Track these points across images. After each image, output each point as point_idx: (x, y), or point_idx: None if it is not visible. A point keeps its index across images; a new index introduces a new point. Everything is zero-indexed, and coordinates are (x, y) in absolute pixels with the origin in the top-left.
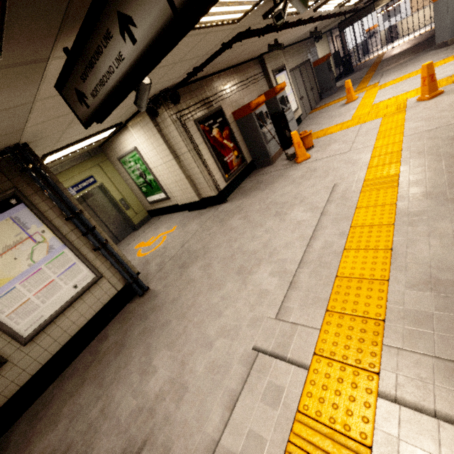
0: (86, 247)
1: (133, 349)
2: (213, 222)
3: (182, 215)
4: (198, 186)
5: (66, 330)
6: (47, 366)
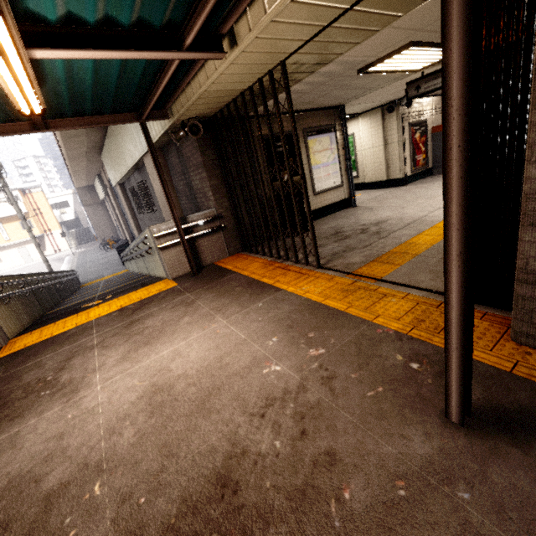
0: (343, 167)
1: (362, 214)
2: (397, 191)
3: (364, 191)
4: (390, 169)
5: (324, 201)
6: (312, 213)
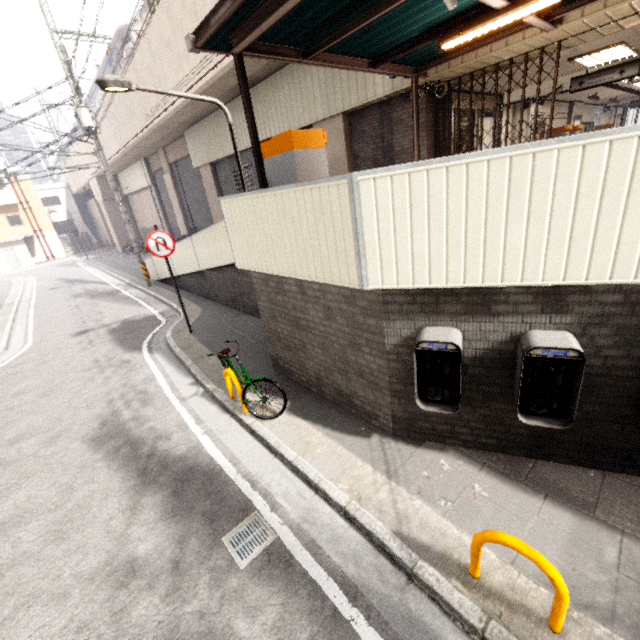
0: None
1: None
2: None
3: None
4: None
5: None
6: None
